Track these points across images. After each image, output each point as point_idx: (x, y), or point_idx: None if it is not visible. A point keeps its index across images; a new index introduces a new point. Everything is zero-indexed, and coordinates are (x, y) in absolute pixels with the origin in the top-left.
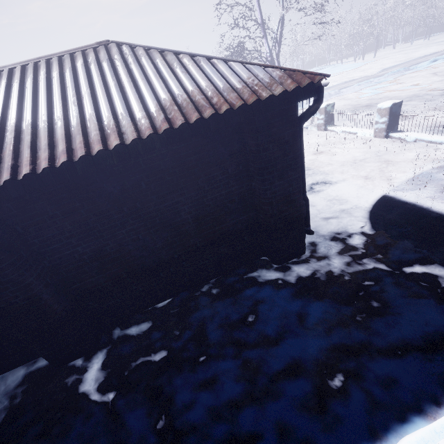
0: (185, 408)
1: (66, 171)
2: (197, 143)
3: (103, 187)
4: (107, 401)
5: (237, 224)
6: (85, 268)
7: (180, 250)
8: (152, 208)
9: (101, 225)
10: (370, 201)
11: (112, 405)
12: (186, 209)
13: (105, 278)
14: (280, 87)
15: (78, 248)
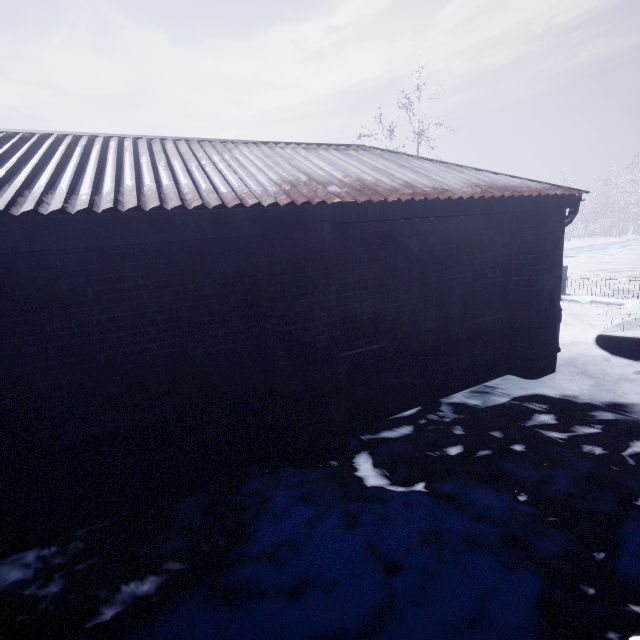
0: (542, 482)
1: (411, 210)
2: (482, 225)
3: (407, 243)
4: (420, 490)
5: (495, 321)
6: (359, 333)
7: (444, 337)
8: (434, 279)
9: (391, 284)
10: (588, 338)
11: (431, 492)
12: (459, 290)
13: (373, 352)
14: (558, 191)
15: (363, 304)
